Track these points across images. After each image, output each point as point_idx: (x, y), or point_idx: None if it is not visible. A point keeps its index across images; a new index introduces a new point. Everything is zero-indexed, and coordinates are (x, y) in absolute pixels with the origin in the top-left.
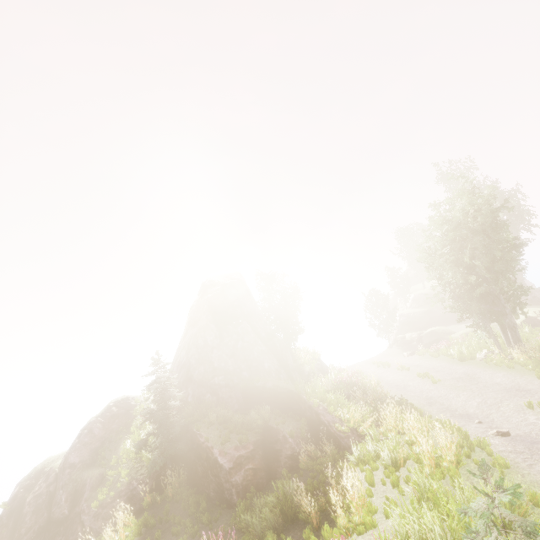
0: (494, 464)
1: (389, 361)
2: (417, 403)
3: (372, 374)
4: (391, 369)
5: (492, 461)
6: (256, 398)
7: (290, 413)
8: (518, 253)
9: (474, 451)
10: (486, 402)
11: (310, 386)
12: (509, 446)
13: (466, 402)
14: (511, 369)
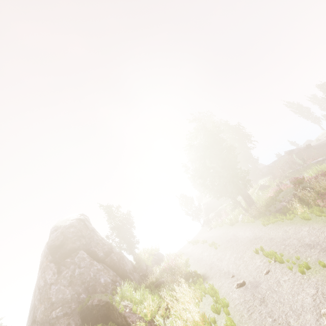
0: (227, 325)
1: (200, 237)
2: (204, 271)
3: (182, 255)
4: (199, 244)
5: (226, 323)
6: (89, 316)
7: (110, 322)
8: (248, 152)
9: (220, 314)
10: (238, 255)
11: (119, 293)
12: (242, 297)
13: (229, 260)
14: (253, 223)
